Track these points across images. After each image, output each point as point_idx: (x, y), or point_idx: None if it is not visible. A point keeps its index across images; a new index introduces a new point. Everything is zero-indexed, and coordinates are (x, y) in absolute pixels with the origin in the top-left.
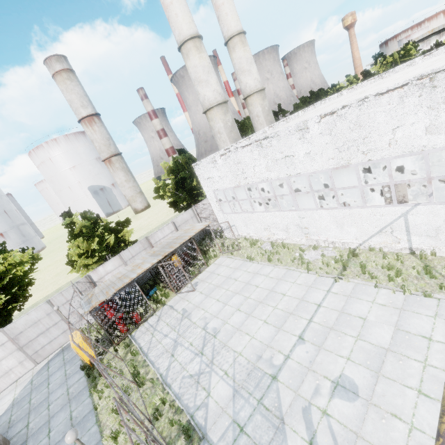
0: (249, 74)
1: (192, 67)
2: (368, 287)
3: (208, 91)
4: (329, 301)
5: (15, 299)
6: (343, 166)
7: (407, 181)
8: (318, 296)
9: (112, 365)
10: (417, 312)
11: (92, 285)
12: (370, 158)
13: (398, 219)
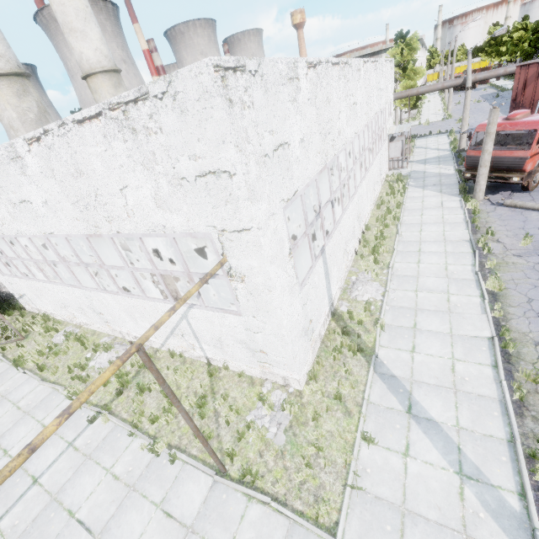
0: (85, 37)
1: None
2: (124, 434)
3: None
4: (55, 469)
5: None
6: (96, 234)
7: (170, 273)
8: (49, 457)
9: None
10: (146, 494)
11: None
12: (117, 230)
13: (182, 321)
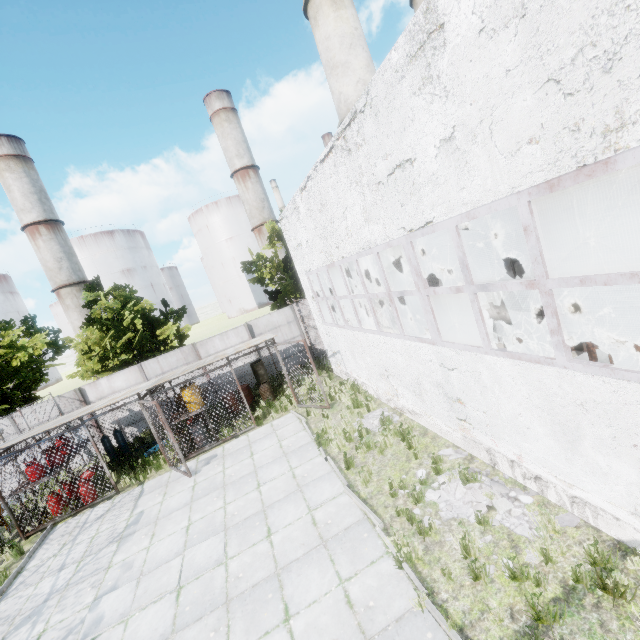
0: None
1: (323, 41)
2: None
3: (347, 84)
4: None
5: (9, 398)
6: (584, 169)
7: None
8: None
9: None
10: None
11: (84, 406)
12: None
13: None
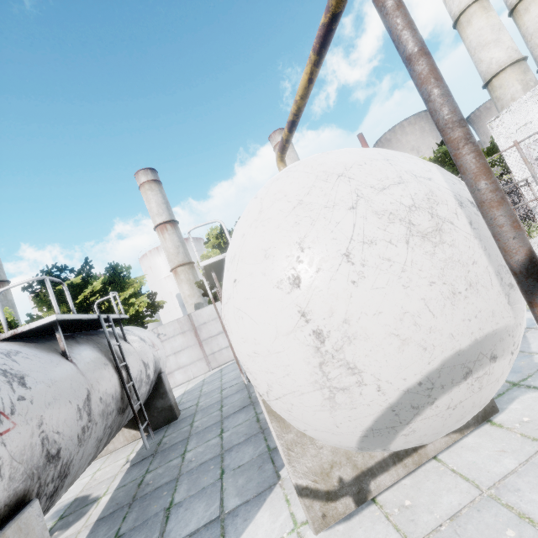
0: None
1: (475, 32)
2: None
3: (498, 51)
4: None
5: None
6: None
7: None
8: None
9: None
10: None
11: None
12: None
13: None
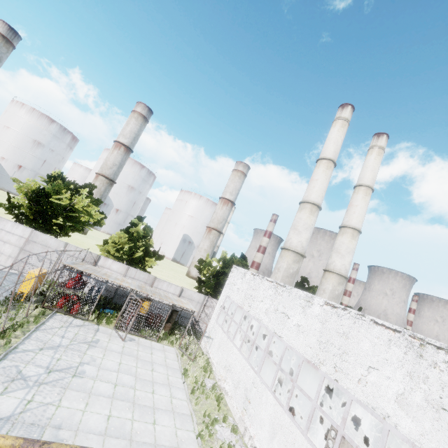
0: (342, 257)
1: (298, 218)
2: None
3: (296, 238)
4: None
5: (63, 228)
6: (314, 365)
7: (355, 445)
8: None
9: (20, 311)
10: None
11: (94, 264)
12: (337, 379)
13: None
